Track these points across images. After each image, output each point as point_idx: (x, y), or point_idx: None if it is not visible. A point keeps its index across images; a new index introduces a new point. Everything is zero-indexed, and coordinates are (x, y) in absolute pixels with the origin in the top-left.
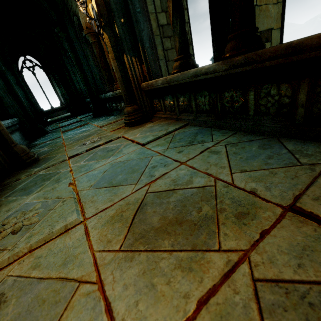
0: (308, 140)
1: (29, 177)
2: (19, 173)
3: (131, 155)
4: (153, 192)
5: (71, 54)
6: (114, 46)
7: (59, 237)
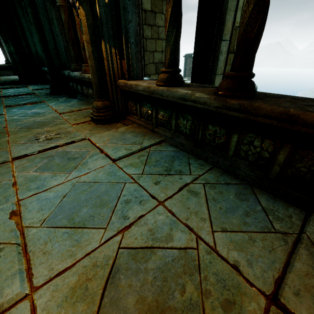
0: (277, 197)
1: None
2: None
3: (99, 174)
4: (128, 248)
5: (28, 9)
6: (91, 28)
7: None
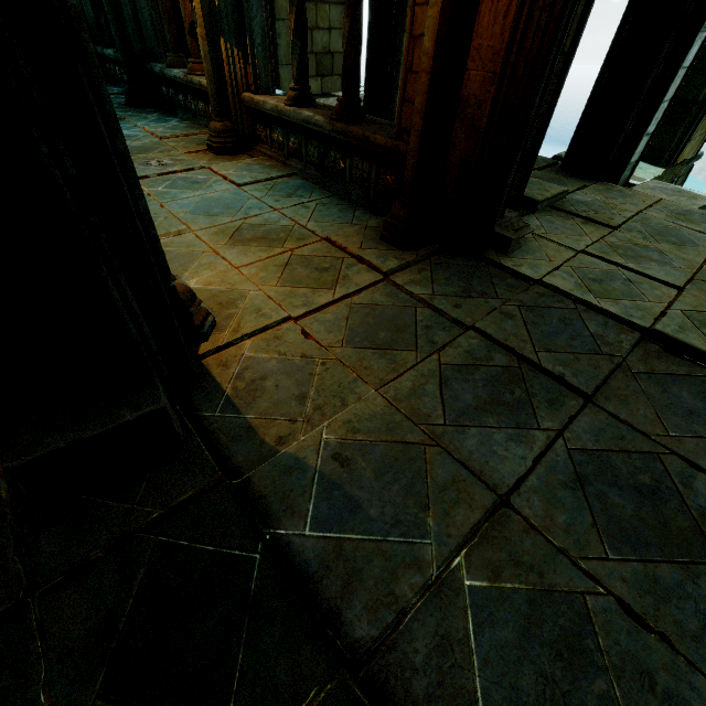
0: (371, 212)
1: None
2: None
3: (225, 194)
4: (248, 224)
5: None
6: (208, 19)
7: (176, 237)
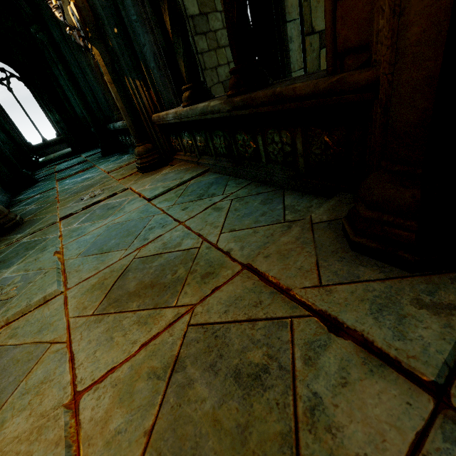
0: (307, 193)
1: (10, 246)
2: None
3: (132, 214)
4: (140, 257)
5: (59, 65)
6: (110, 66)
7: (38, 309)
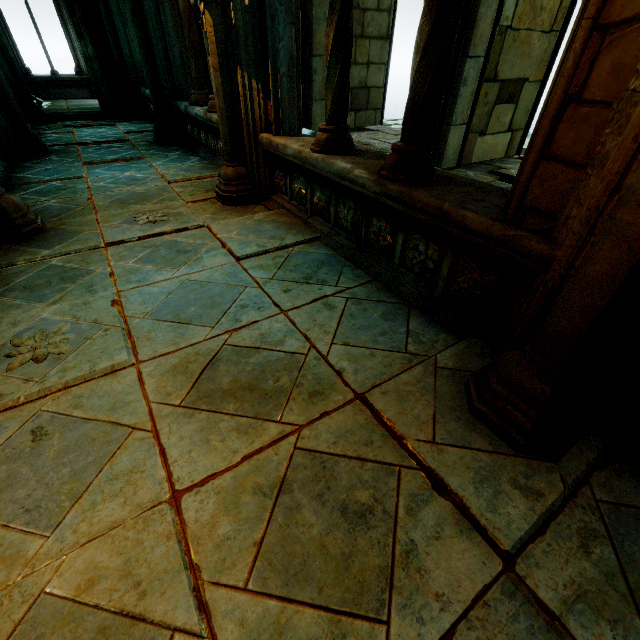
0: (436, 322)
1: (33, 265)
2: (11, 251)
3: (215, 274)
4: (233, 345)
5: None
6: (222, 45)
7: (104, 379)
